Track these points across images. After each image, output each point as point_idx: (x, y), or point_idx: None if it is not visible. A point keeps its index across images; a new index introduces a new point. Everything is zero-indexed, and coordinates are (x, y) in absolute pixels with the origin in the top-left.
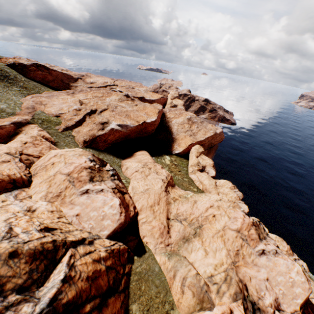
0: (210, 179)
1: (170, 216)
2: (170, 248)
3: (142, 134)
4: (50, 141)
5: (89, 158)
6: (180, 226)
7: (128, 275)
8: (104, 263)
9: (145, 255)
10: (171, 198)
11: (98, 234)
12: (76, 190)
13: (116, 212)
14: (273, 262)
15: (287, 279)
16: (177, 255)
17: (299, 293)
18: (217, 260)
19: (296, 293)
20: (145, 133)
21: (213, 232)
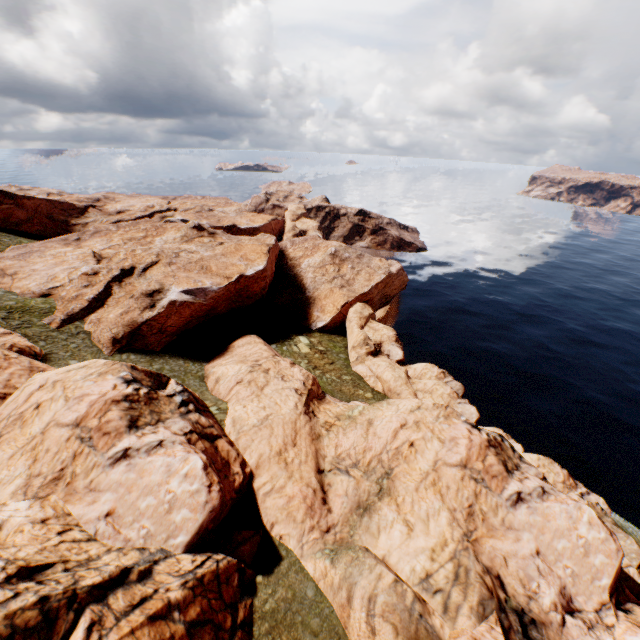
0: (394, 367)
1: (323, 465)
2: (333, 536)
3: (243, 301)
4: (31, 353)
5: (123, 376)
6: (348, 483)
7: (247, 626)
8: (181, 618)
9: (281, 568)
10: (321, 425)
11: (164, 548)
12: (100, 455)
13: (198, 486)
14: (542, 513)
15: (575, 542)
16: (350, 549)
17: (602, 565)
18: (433, 538)
19: (596, 567)
20: (248, 297)
21: (416, 479)
